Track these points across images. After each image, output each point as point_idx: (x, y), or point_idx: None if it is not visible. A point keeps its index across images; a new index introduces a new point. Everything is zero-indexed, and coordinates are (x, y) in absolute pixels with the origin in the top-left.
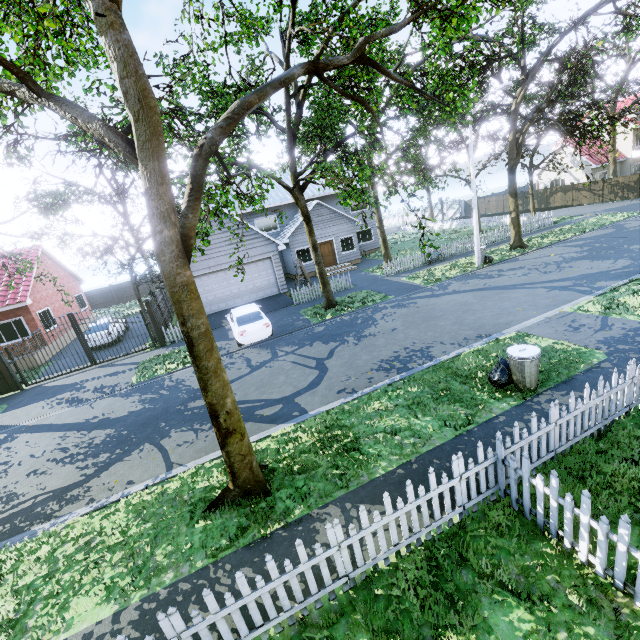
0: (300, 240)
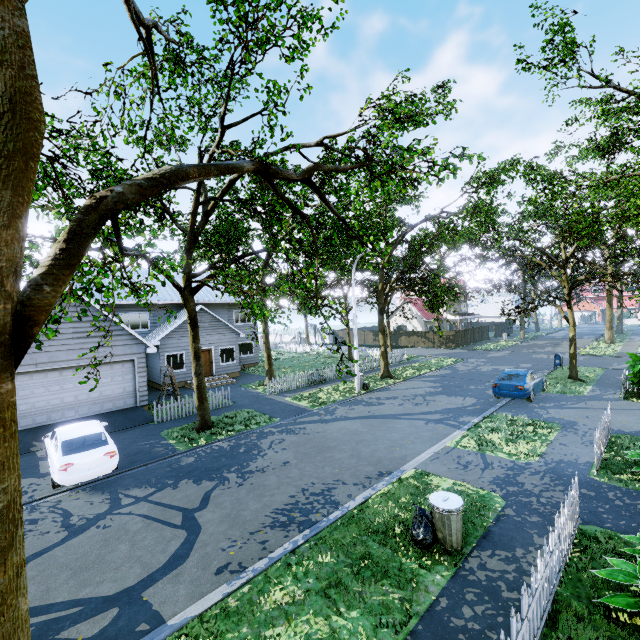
0: (174, 344)
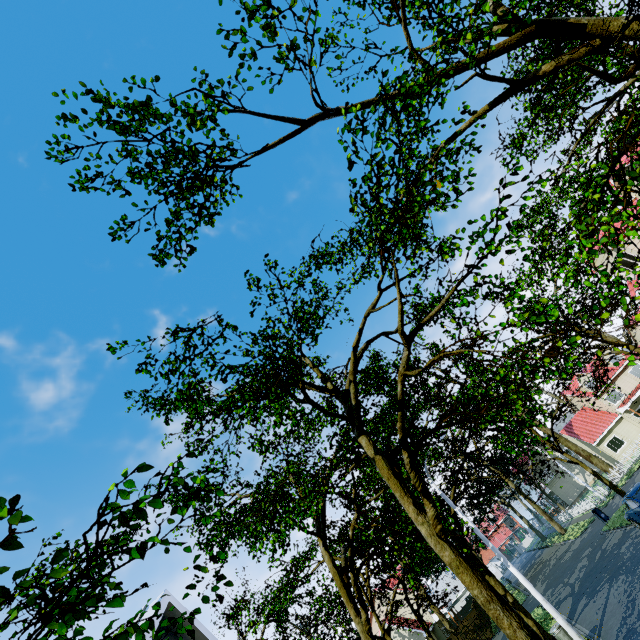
0: None
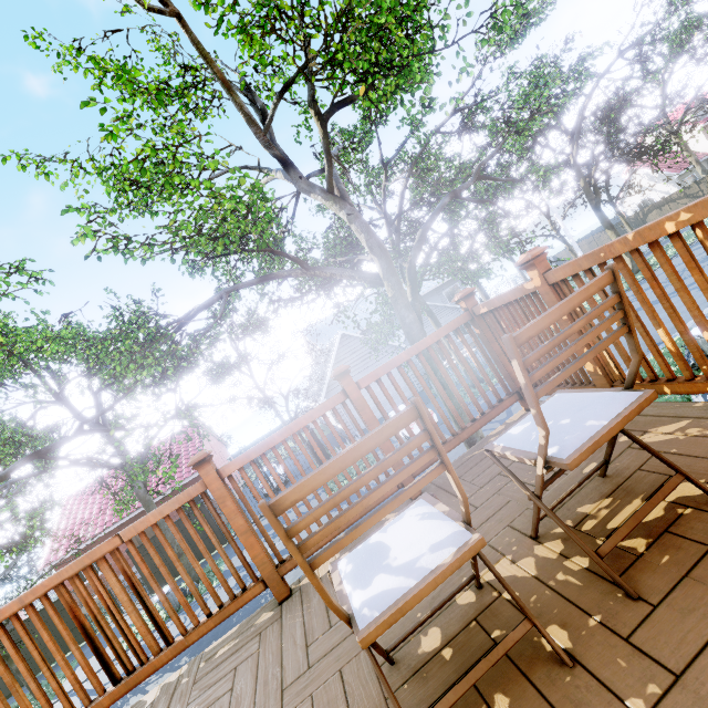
0: None
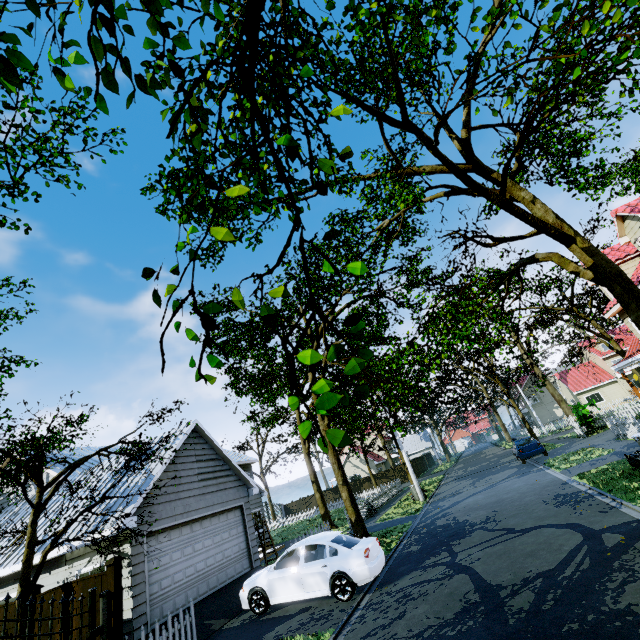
0: None
